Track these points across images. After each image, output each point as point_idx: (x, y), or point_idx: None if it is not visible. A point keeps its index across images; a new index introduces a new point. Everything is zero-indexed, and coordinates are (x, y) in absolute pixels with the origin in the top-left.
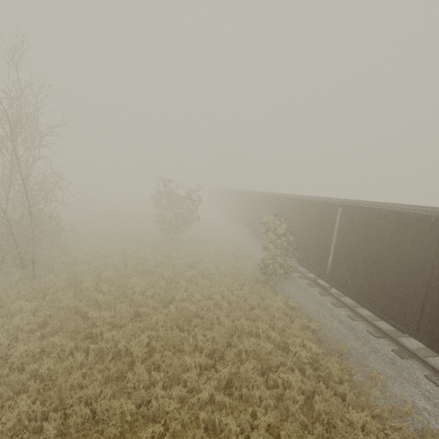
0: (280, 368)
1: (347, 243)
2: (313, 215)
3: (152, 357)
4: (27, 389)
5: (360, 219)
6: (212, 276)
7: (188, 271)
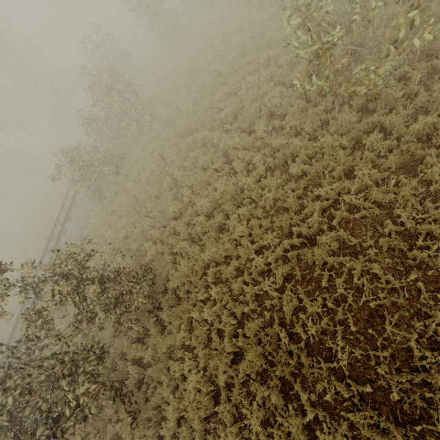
0: None
1: None
2: None
3: None
4: None
5: None
6: None
7: None
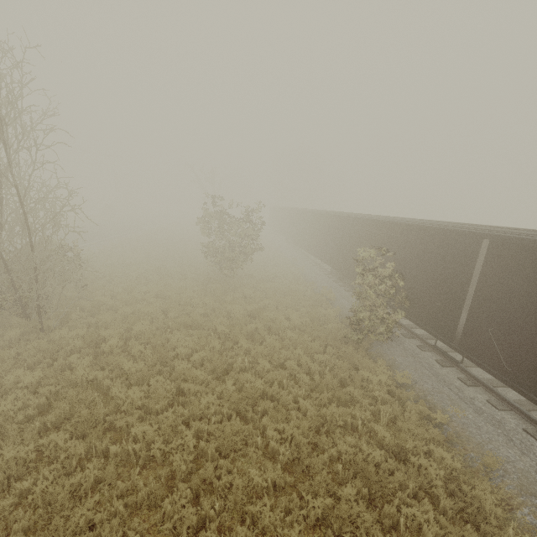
0: (397, 493)
1: (497, 296)
2: (434, 249)
3: (202, 464)
4: (11, 524)
5: (527, 260)
6: (283, 331)
7: (250, 325)
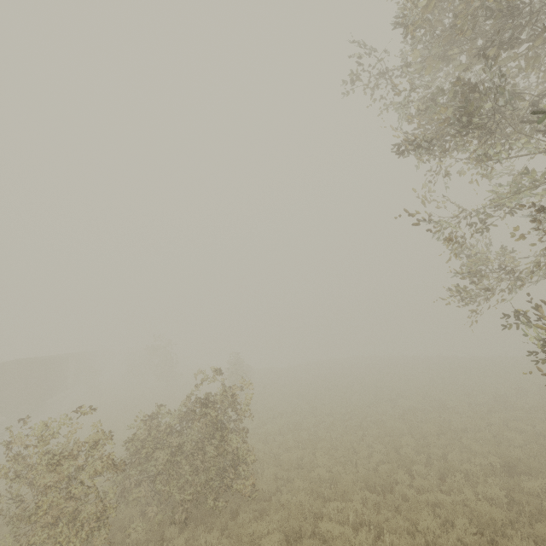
0: None
1: None
2: None
3: None
4: None
5: None
6: None
7: None
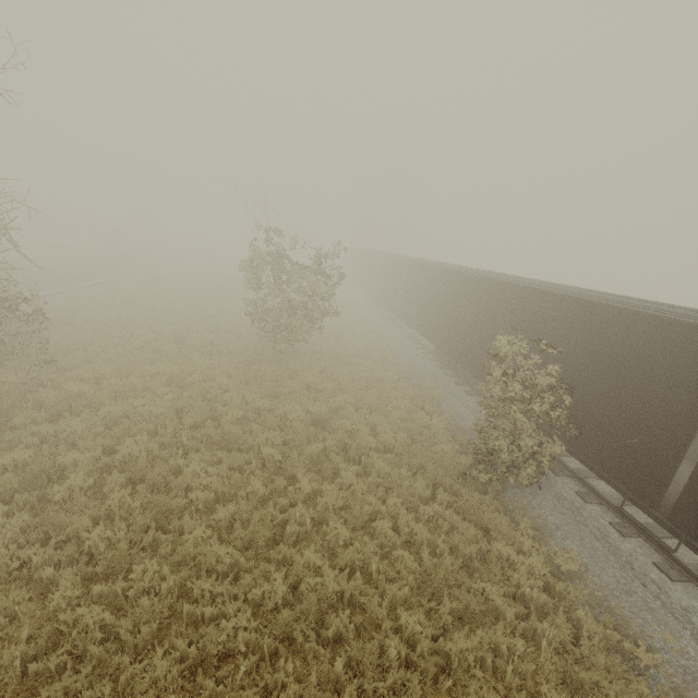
0: None
1: None
2: (631, 348)
3: None
4: None
5: None
6: (367, 456)
7: (316, 444)
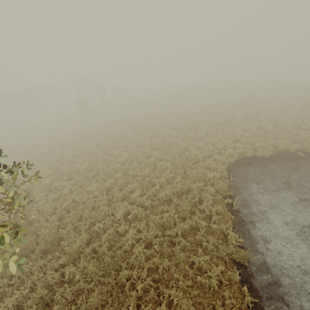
0: None
1: None
2: None
3: None
4: None
5: None
6: None
7: None
